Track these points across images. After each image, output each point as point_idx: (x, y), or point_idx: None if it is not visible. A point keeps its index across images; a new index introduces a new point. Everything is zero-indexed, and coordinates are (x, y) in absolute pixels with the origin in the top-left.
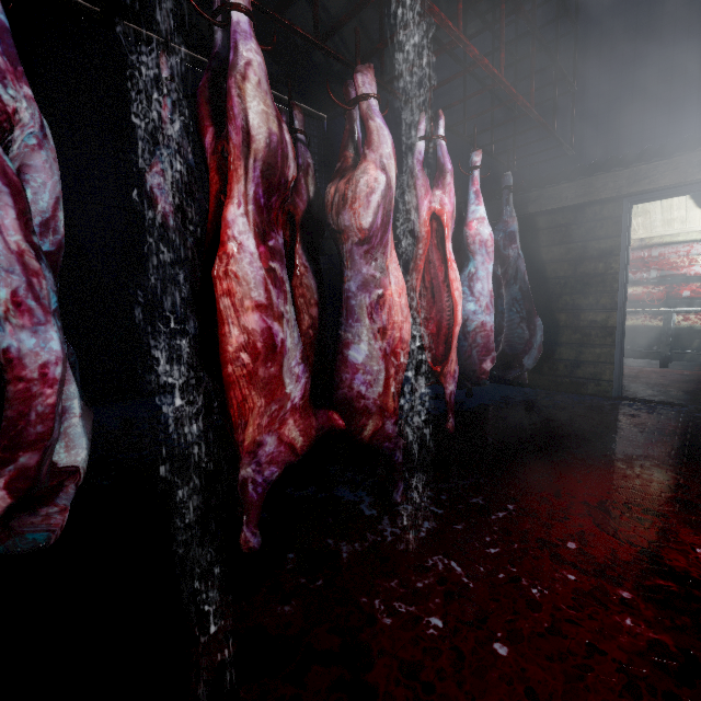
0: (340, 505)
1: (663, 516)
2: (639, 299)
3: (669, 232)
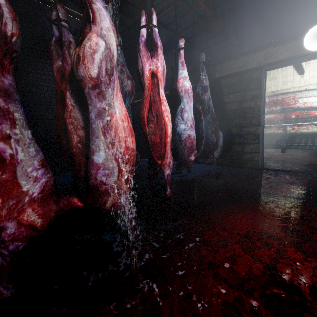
0: (101, 245)
1: (279, 240)
2: (272, 120)
3: (285, 87)
